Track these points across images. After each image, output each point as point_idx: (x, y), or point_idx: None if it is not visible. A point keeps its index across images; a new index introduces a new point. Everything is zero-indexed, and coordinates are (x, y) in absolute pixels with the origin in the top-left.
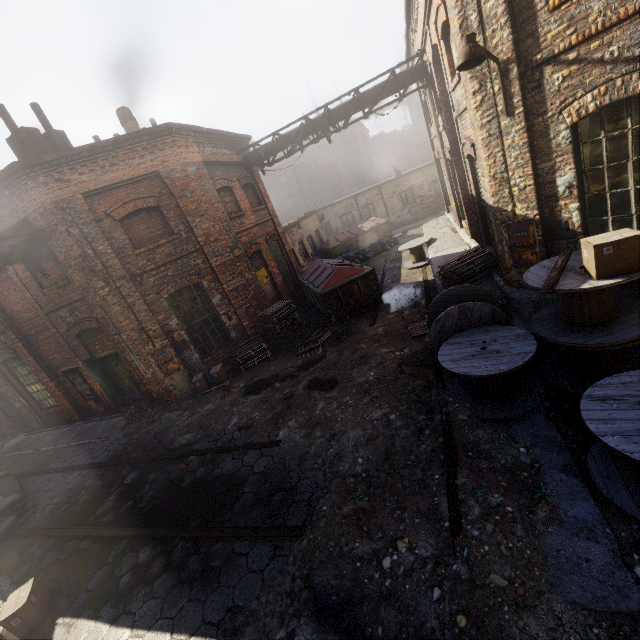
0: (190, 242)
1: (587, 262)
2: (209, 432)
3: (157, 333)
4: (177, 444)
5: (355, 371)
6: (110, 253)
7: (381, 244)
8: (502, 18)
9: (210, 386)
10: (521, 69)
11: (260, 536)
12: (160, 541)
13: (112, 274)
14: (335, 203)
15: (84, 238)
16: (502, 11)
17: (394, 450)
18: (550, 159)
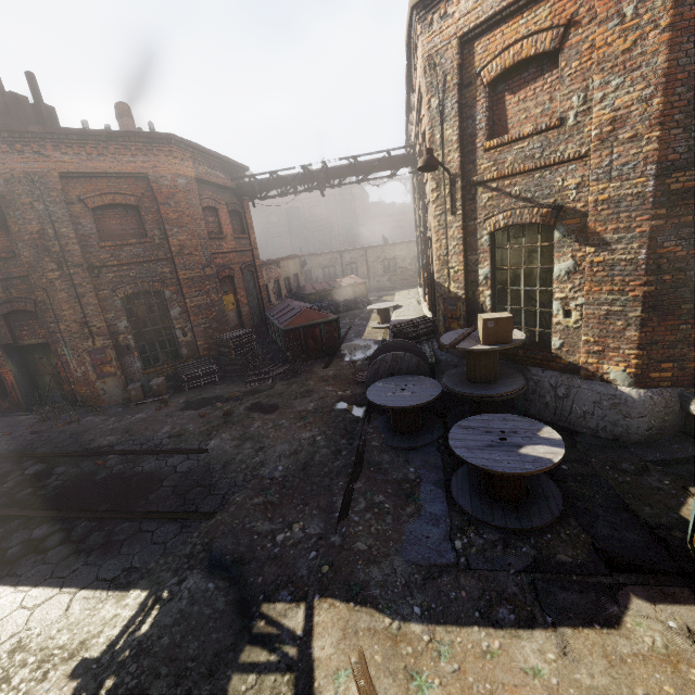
0: (162, 249)
1: (479, 331)
2: (136, 437)
3: (101, 331)
4: (97, 444)
5: (297, 401)
6: (72, 238)
7: (355, 301)
8: (455, 144)
9: (146, 398)
10: (464, 183)
11: (170, 518)
12: (61, 521)
13: (68, 259)
14: (320, 253)
15: (48, 216)
16: (456, 140)
17: (312, 463)
18: (476, 254)
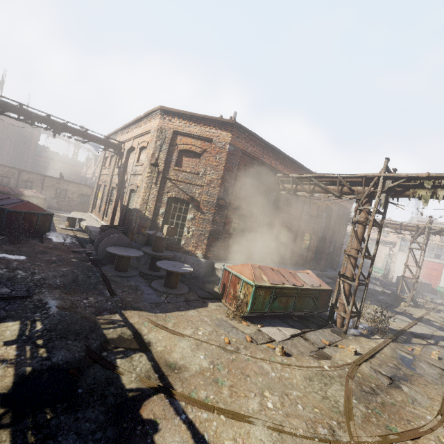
0: None
1: (164, 231)
2: None
3: None
4: None
5: (40, 255)
6: None
7: None
8: (163, 161)
9: None
10: (163, 176)
11: None
12: None
13: None
14: None
15: None
16: (164, 160)
17: (78, 280)
18: (161, 203)
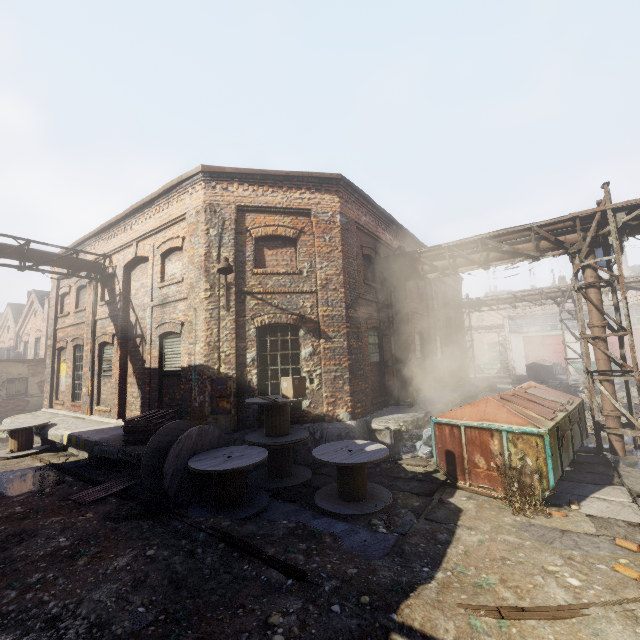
0: None
1: (286, 389)
2: None
3: None
4: None
5: (18, 549)
6: None
7: None
8: (231, 263)
9: None
10: (236, 290)
11: None
12: None
13: None
14: None
15: None
16: (232, 261)
17: (181, 576)
18: (245, 342)
